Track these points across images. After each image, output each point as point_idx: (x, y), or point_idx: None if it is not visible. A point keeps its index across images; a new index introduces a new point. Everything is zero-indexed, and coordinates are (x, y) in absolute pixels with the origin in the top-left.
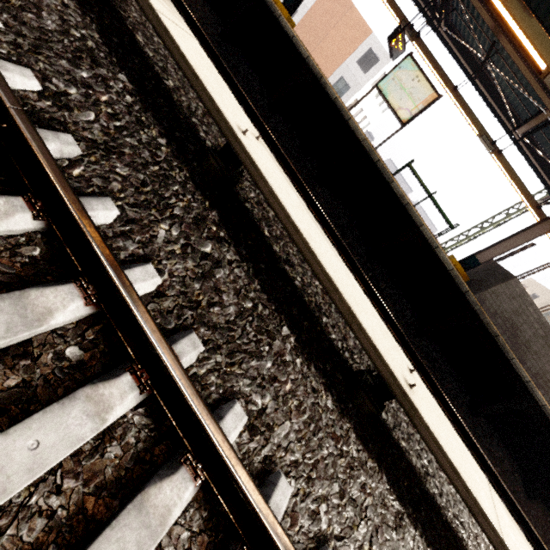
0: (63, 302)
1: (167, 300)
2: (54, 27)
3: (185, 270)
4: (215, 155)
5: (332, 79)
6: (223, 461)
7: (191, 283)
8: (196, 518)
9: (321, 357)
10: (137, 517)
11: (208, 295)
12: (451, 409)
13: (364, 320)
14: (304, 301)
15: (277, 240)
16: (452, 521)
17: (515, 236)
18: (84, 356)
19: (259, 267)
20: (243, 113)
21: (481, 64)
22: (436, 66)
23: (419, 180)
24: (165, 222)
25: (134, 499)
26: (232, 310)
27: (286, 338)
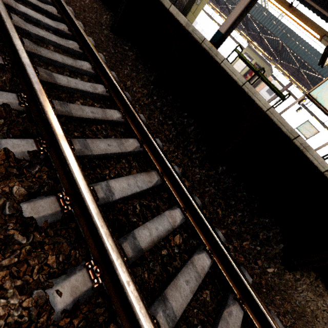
0: None
1: None
2: None
3: None
4: None
5: None
6: None
7: None
8: None
9: None
10: None
11: None
12: None
13: None
14: None
15: None
16: None
17: None
18: None
19: None
20: None
21: None
22: (314, 116)
23: None
24: None
25: None
26: None
27: None
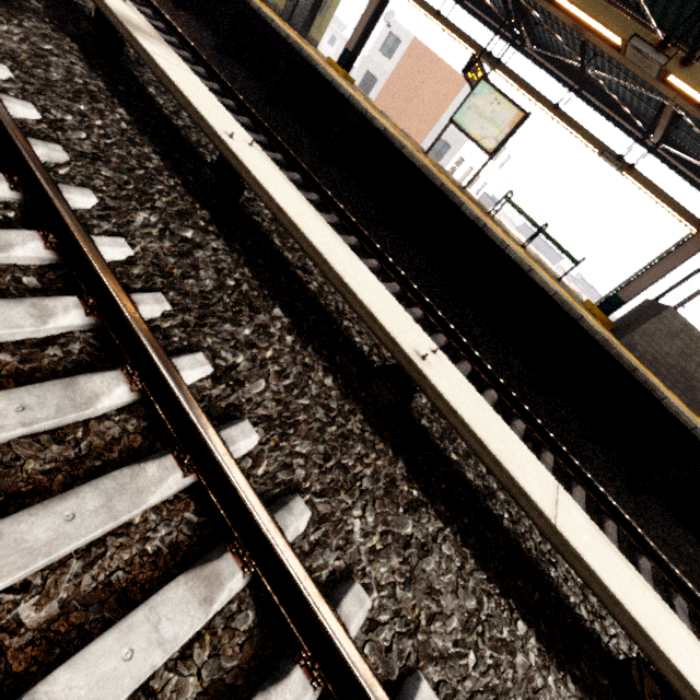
0: (23, 241)
1: (136, 267)
2: (60, 78)
3: (161, 249)
4: (211, 167)
5: (427, 141)
6: (155, 366)
7: (165, 257)
8: (132, 423)
9: (329, 347)
10: (62, 391)
11: (183, 270)
12: (577, 467)
13: (363, 293)
14: (318, 302)
15: (291, 250)
16: (530, 551)
17: (663, 259)
18: (41, 287)
19: (256, 262)
20: (240, 128)
21: (579, 72)
22: (527, 88)
23: (522, 213)
24: (145, 211)
25: (63, 379)
26: (209, 284)
27: (277, 318)
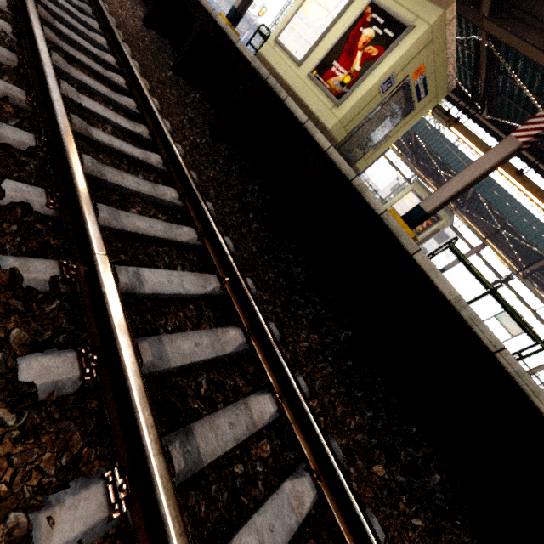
0: None
1: None
2: None
3: None
4: None
5: None
6: None
7: None
8: None
9: None
10: None
11: None
12: None
13: None
14: None
15: None
16: None
17: None
18: None
19: None
20: None
21: None
22: (520, 298)
23: (528, 367)
24: None
25: None
26: None
27: None
